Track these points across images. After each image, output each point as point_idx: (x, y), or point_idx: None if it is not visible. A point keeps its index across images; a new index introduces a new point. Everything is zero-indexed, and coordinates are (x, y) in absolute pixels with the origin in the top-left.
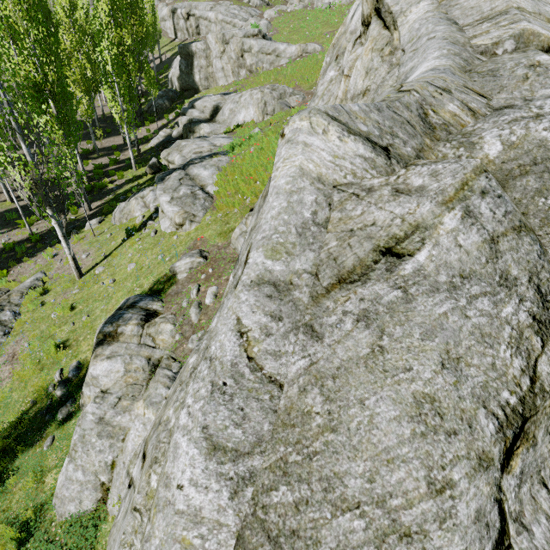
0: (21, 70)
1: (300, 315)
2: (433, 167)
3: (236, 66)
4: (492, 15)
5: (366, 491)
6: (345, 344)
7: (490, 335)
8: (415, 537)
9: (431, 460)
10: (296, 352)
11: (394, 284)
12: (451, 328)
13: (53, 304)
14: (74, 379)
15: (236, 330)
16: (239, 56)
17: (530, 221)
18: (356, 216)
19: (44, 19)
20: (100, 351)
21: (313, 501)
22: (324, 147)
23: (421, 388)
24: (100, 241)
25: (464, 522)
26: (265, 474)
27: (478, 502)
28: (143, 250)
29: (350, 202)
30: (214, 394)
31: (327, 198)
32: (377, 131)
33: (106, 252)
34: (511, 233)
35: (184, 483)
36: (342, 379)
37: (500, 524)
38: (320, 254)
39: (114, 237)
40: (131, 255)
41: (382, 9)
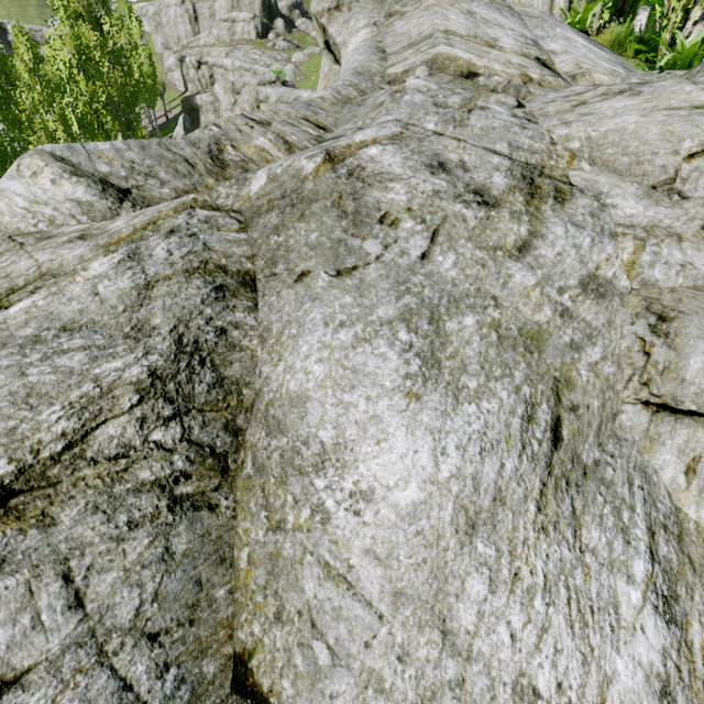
0: None
1: None
2: (150, 207)
3: None
4: (418, 40)
5: None
6: None
7: (44, 395)
8: None
9: None
10: None
11: None
12: None
13: None
14: None
15: None
16: (254, 107)
17: (257, 263)
18: (0, 268)
19: (3, 75)
20: None
21: None
22: (23, 192)
23: None
24: None
25: None
26: None
27: None
28: None
29: (9, 253)
30: None
31: None
32: (126, 171)
33: None
34: (180, 276)
35: None
36: None
37: None
38: None
39: None
40: None
41: (330, 41)
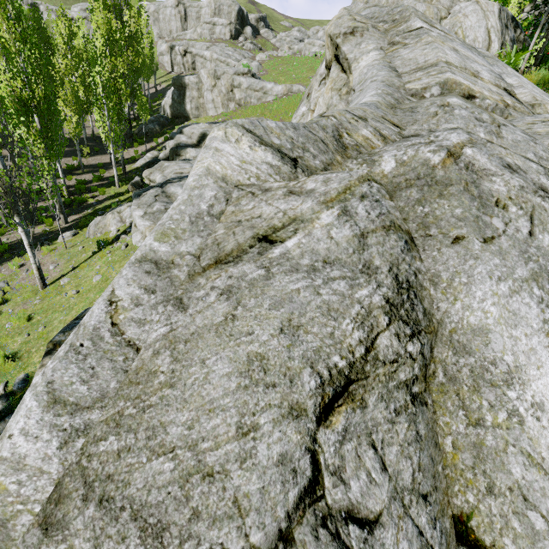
0: (8, 86)
1: (174, 290)
2: (328, 175)
3: (226, 99)
4: (425, 66)
5: (183, 437)
6: (204, 313)
7: (337, 310)
8: (217, 477)
9: (246, 408)
10: (160, 321)
11: (261, 265)
12: (300, 302)
13: (10, 314)
14: (18, 392)
15: (108, 299)
16: (229, 90)
17: (409, 225)
18: (247, 210)
19: (42, 43)
20: (47, 361)
21: (135, 448)
22: (234, 153)
23: (256, 349)
24: (71, 253)
25: (263, 462)
26: (99, 427)
27: (284, 447)
28: (112, 262)
29: (245, 198)
30: (68, 353)
31: (227, 195)
32: (290, 145)
33: (75, 264)
34: (381, 230)
35: (14, 432)
36: (193, 343)
37: (312, 474)
38: (207, 240)
39: (86, 250)
40: (99, 267)
41: (340, 55)
